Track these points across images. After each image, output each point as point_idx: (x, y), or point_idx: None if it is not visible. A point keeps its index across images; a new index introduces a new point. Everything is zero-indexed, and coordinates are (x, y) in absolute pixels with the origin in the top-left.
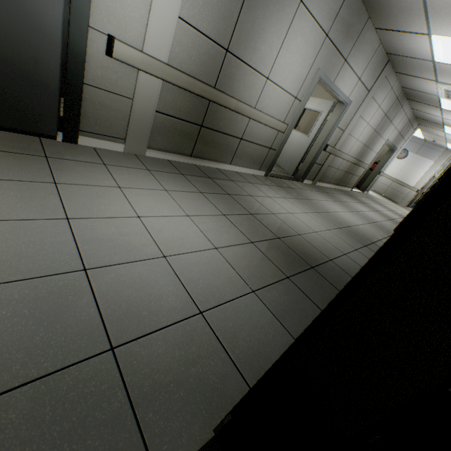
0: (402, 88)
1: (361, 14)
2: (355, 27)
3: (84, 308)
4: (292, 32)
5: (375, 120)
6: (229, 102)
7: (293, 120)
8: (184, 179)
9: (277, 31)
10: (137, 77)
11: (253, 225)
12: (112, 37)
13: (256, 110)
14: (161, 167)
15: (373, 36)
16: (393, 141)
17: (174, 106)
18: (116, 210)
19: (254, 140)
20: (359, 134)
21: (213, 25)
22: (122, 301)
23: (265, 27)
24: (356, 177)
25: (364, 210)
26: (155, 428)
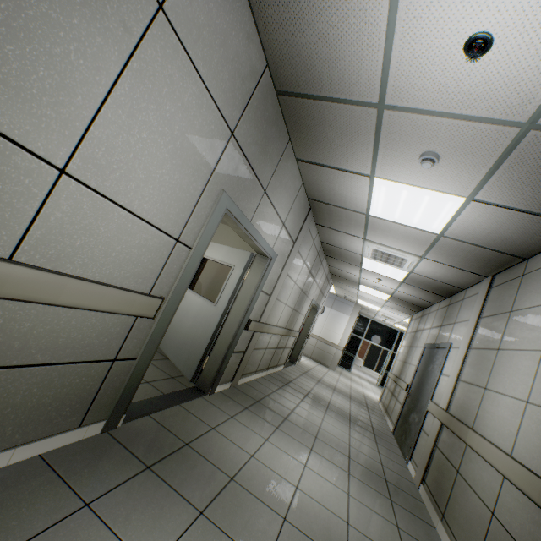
0: (321, 243)
1: (280, 128)
2: (274, 145)
3: None
4: (145, 74)
5: (301, 278)
6: None
7: (177, 287)
8: None
9: (80, 33)
10: None
11: None
12: None
13: (17, 266)
14: None
15: (295, 169)
16: (317, 299)
17: None
18: None
19: (32, 356)
20: (287, 296)
21: None
22: None
23: None
24: (288, 349)
25: (319, 418)
26: None
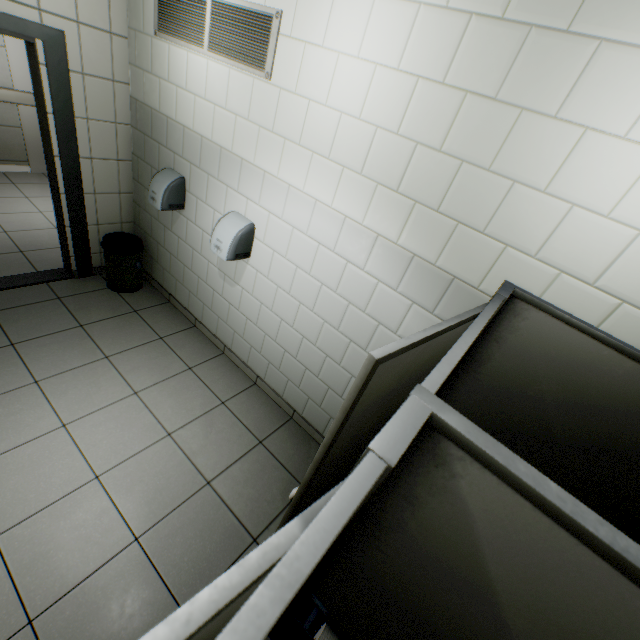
0: None
1: None
2: None
3: (8, 242)
4: None
5: None
6: None
7: None
8: None
9: None
10: (19, 110)
11: None
12: None
13: None
14: None
15: None
16: None
17: None
18: (24, 209)
19: None
20: None
21: None
22: (27, 241)
23: None
24: None
25: None
26: (40, 266)
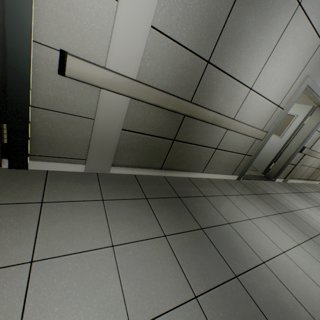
0: None
1: None
2: None
3: None
4: (284, 38)
5: None
6: (206, 115)
7: (273, 127)
8: (147, 208)
9: (267, 38)
10: (99, 95)
11: (244, 317)
12: (63, 52)
13: (235, 121)
14: (122, 190)
15: None
16: None
17: (143, 122)
18: None
19: (229, 148)
20: None
21: (194, 34)
22: None
23: (254, 34)
24: None
25: None
26: None
